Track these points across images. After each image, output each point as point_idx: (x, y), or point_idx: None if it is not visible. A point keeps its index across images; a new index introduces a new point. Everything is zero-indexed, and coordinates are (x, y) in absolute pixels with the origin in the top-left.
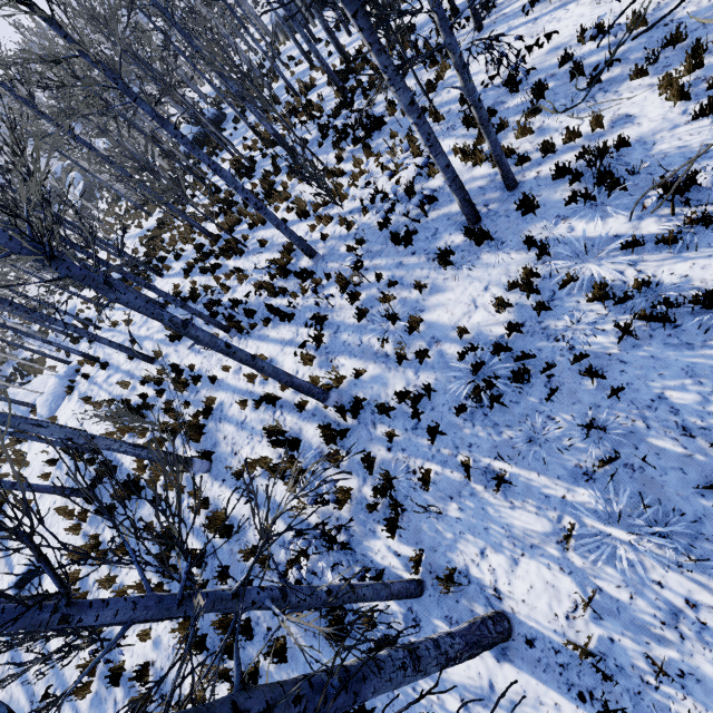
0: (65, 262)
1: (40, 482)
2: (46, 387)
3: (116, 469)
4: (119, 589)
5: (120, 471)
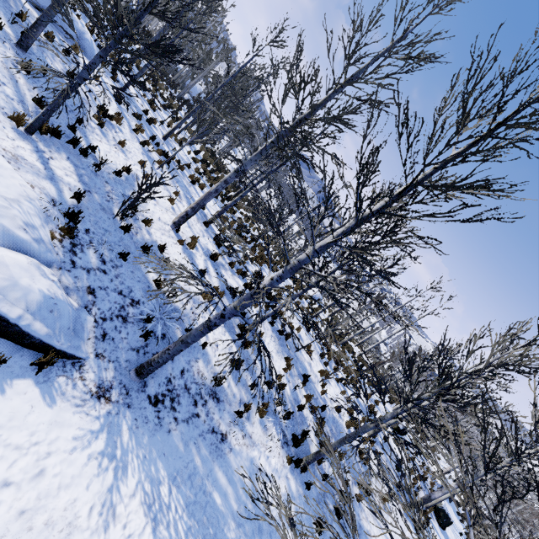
0: None
1: None
2: None
3: None
4: None
5: None
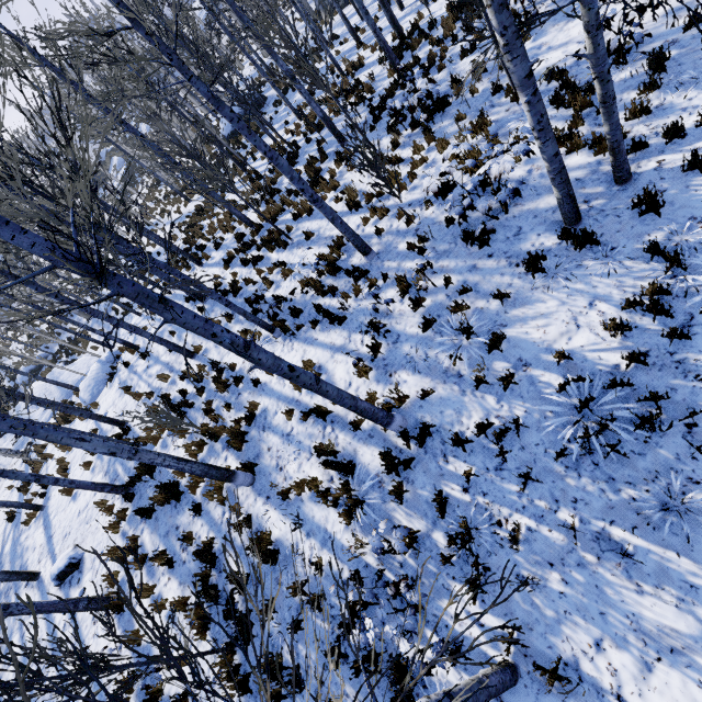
0: (115, 277)
1: (82, 470)
2: (88, 368)
3: (155, 468)
4: (158, 603)
5: (159, 471)
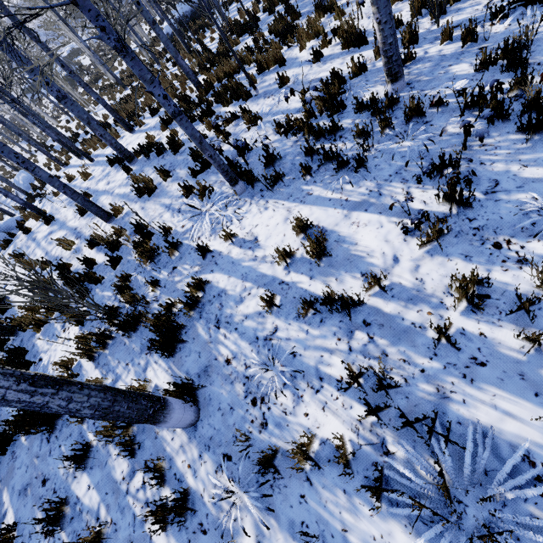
0: None
1: None
2: None
3: (29, 367)
4: None
5: None
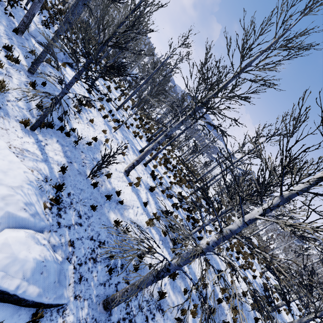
0: None
1: None
2: None
3: None
4: None
5: None
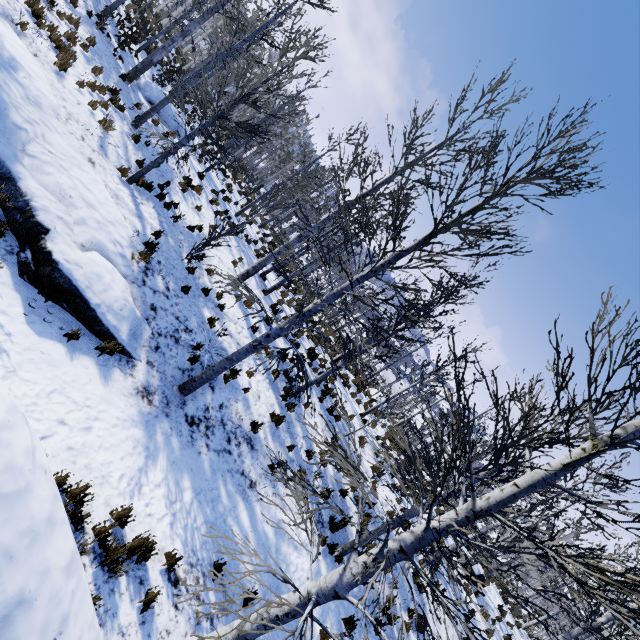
0: None
1: None
2: None
3: None
4: None
5: None
